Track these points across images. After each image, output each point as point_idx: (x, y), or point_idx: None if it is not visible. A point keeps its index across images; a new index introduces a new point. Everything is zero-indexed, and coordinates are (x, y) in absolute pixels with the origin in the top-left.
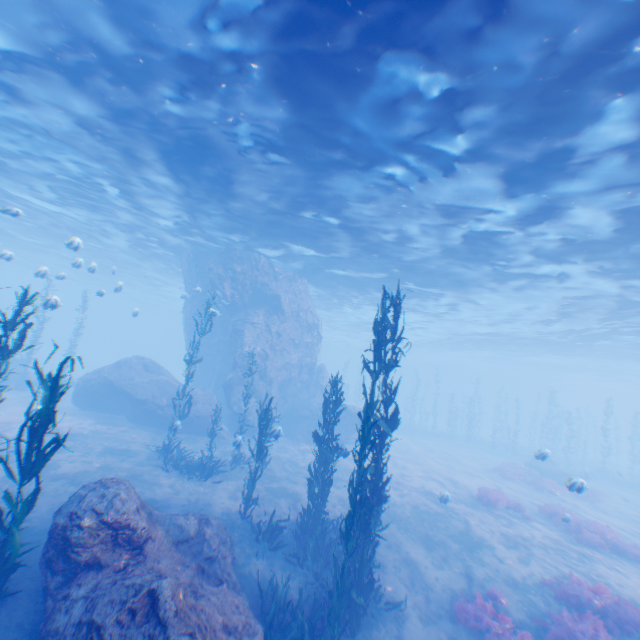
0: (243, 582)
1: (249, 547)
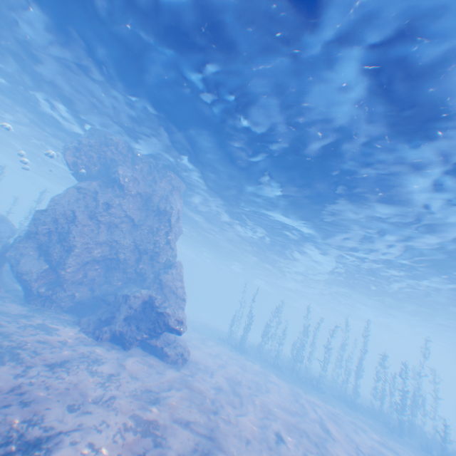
0: None
1: None
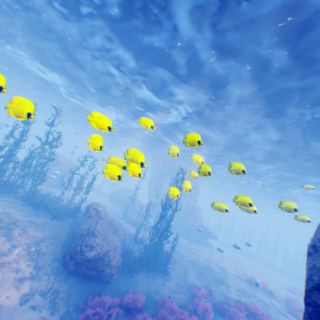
0: (125, 246)
1: (132, 241)
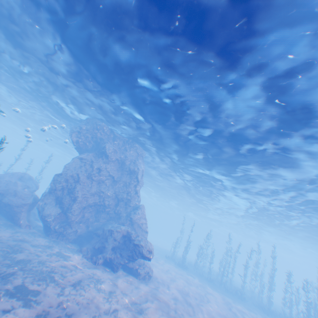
0: None
1: None
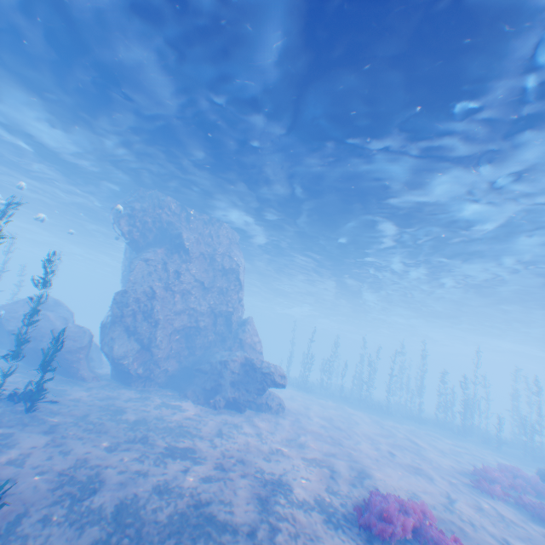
0: None
1: None
